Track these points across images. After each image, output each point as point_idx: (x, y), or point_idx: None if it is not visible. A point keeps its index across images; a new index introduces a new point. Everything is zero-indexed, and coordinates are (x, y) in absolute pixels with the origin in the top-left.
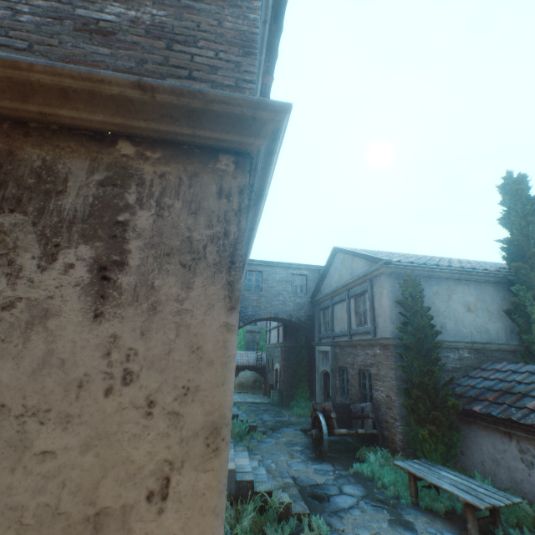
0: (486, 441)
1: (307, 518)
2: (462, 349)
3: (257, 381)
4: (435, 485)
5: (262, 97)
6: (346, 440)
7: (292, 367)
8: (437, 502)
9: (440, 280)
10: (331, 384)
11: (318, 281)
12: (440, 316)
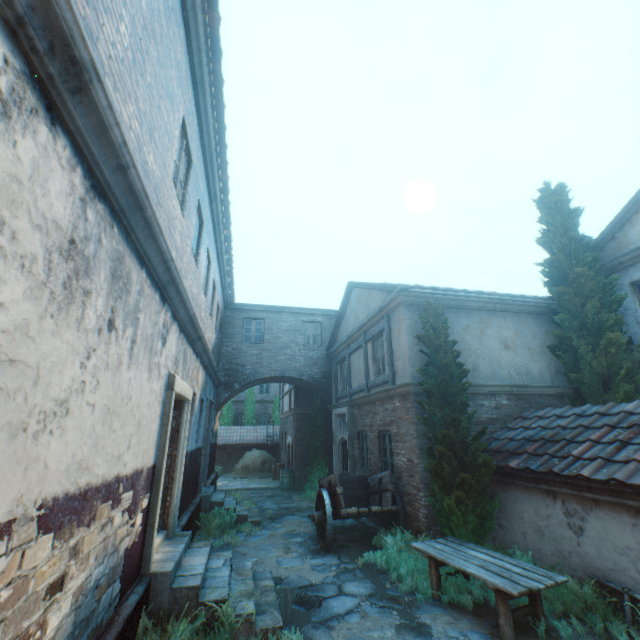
0: (528, 507)
1: (275, 635)
2: (500, 394)
3: (267, 462)
4: (459, 569)
5: (211, 49)
6: (365, 524)
7: (306, 439)
8: (464, 593)
9: (472, 311)
10: (349, 455)
11: (333, 328)
12: (471, 355)
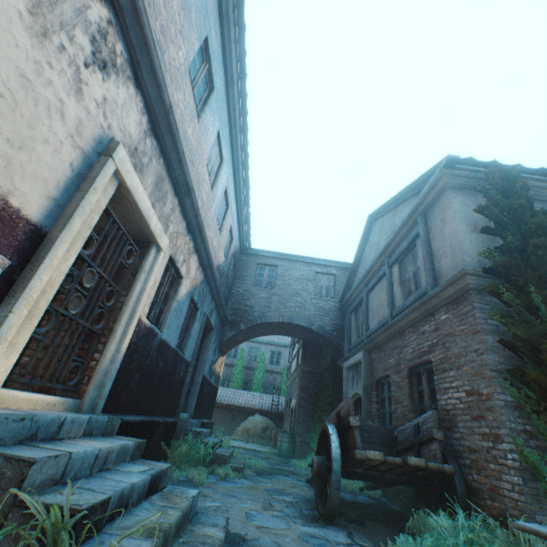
0: None
1: None
2: None
3: (269, 429)
4: None
5: None
6: (387, 506)
7: (311, 401)
8: None
9: None
10: (363, 411)
11: (348, 274)
12: None
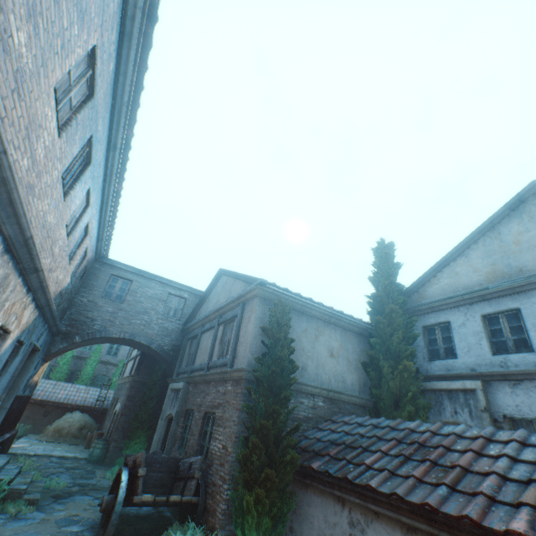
0: (319, 511)
1: None
2: (318, 396)
3: (87, 428)
4: None
5: (149, 12)
6: (162, 514)
7: (135, 409)
8: None
9: (312, 318)
10: (170, 433)
11: (195, 305)
12: (304, 355)
